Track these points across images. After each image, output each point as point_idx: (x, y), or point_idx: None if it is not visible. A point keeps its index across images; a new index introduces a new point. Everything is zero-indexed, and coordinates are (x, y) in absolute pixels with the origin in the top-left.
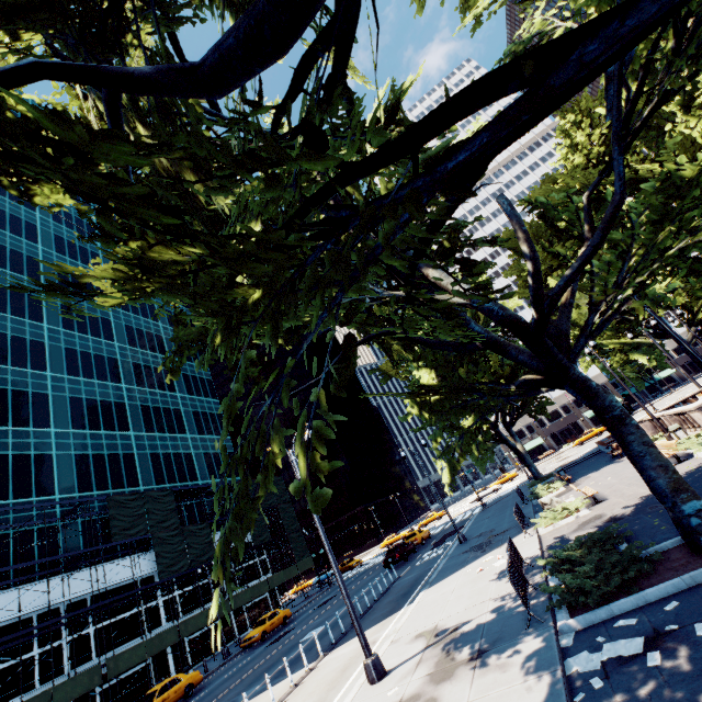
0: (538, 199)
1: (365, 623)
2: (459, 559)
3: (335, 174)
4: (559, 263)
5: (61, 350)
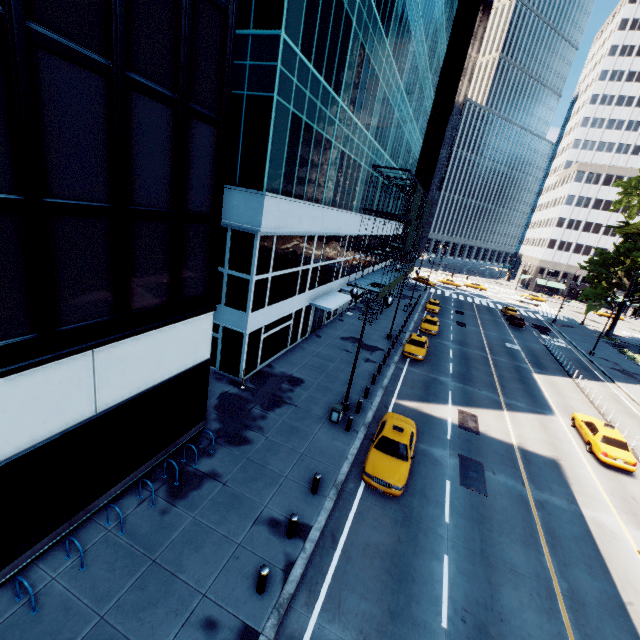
0: None
1: (577, 373)
2: (616, 373)
3: None
4: None
5: None
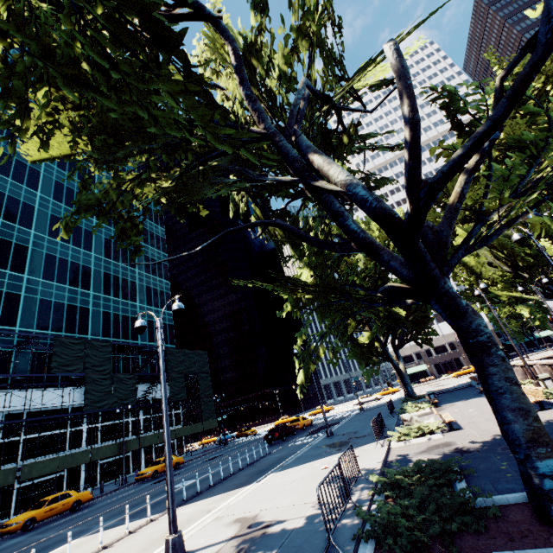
0: (445, 86)
1: (219, 488)
2: (316, 451)
3: (243, 48)
4: (471, 217)
5: (48, 215)
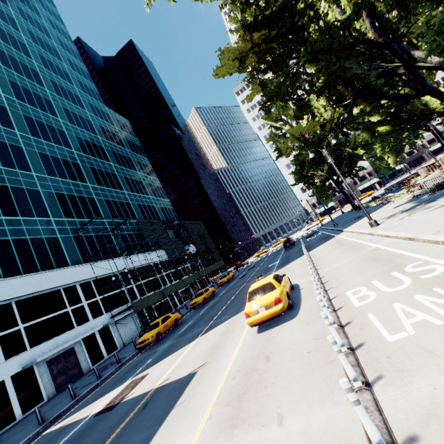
0: None
1: (315, 246)
2: (348, 223)
3: None
4: None
5: (74, 137)
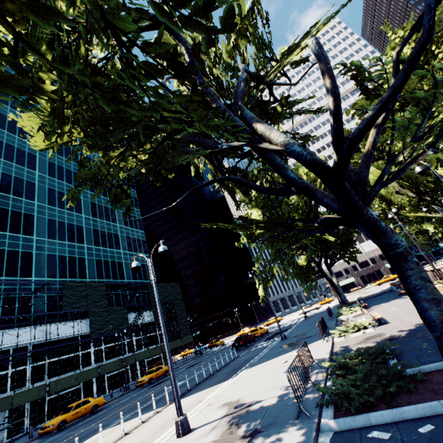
0: (353, 62)
1: (204, 385)
2: (276, 351)
3: (194, 47)
4: (379, 156)
5: (46, 189)
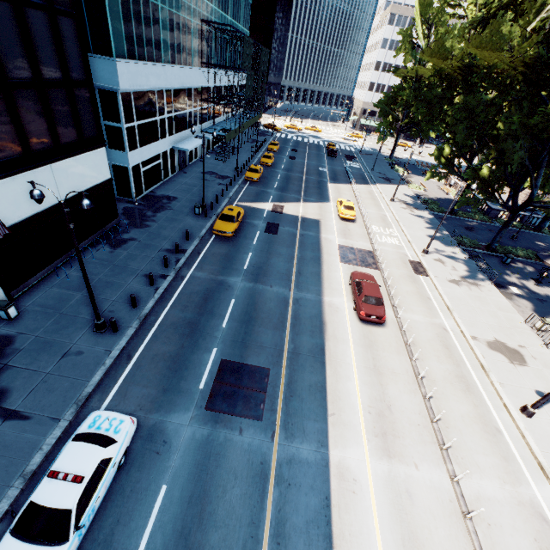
0: None
1: (357, 182)
2: (380, 180)
3: None
4: None
5: None
